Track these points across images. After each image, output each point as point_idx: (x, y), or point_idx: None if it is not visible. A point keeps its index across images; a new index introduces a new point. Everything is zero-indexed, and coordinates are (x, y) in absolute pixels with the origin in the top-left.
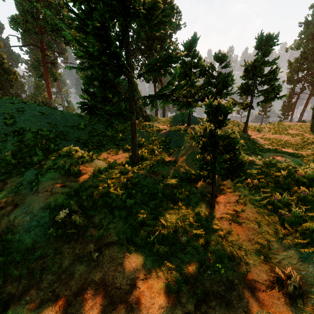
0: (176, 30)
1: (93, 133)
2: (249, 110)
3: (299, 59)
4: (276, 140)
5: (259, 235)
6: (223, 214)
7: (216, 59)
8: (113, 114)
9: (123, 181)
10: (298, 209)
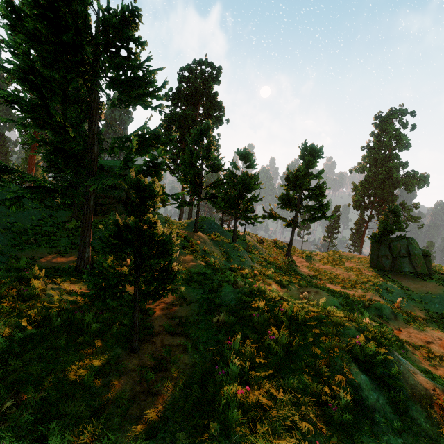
0: (216, 124)
1: (45, 221)
2: (293, 228)
3: (363, 182)
4: (326, 272)
5: (160, 407)
6: (140, 364)
7: (239, 156)
8: (41, 187)
9: (2, 290)
10: (237, 361)
